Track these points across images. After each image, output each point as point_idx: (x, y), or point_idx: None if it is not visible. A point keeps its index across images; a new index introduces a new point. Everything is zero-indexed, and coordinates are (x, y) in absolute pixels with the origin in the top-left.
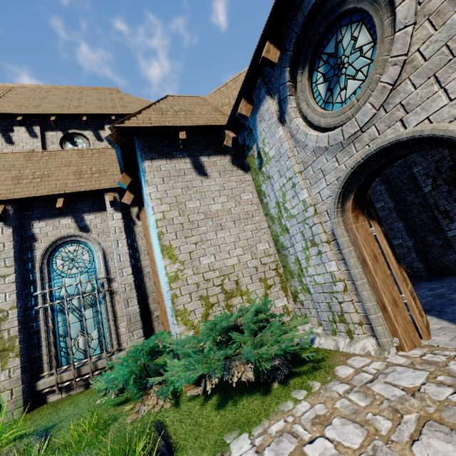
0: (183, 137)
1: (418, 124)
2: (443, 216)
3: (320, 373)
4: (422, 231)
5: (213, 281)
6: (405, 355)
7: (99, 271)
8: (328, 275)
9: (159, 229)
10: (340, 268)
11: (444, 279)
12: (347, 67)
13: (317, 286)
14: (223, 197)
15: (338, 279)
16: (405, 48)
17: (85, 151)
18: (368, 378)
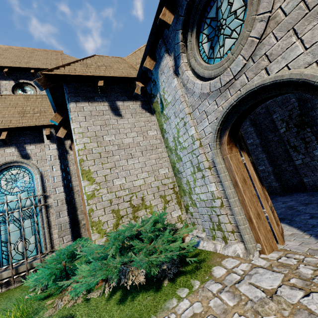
0: (100, 85)
1: (279, 71)
2: (293, 150)
3: (201, 273)
4: (278, 160)
5: (123, 198)
6: (266, 258)
7: (37, 189)
8: (209, 194)
9: (80, 157)
10: (218, 188)
11: (293, 195)
12: (225, 28)
13: (201, 202)
14: (133, 132)
15: (217, 197)
16: (269, 5)
17: (30, 96)
18: (236, 279)
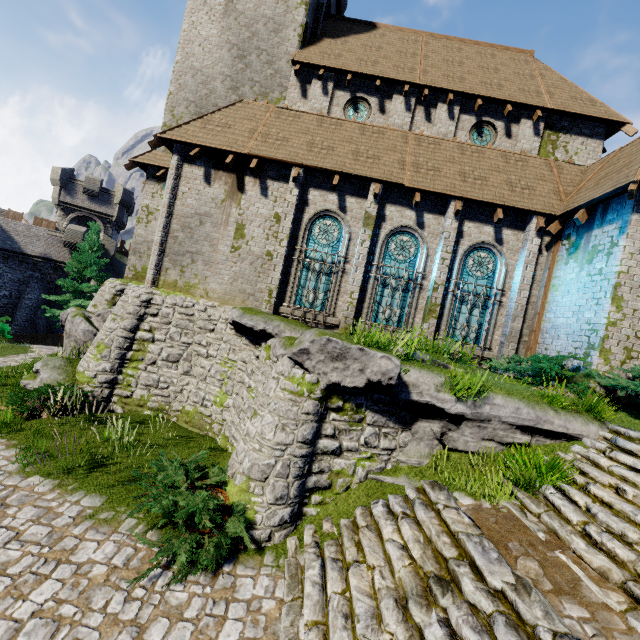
0: None
1: None
2: None
3: None
4: None
5: None
6: None
7: (497, 282)
8: None
9: (618, 280)
10: None
11: None
12: None
13: None
14: None
15: None
16: None
17: (506, 154)
18: None
